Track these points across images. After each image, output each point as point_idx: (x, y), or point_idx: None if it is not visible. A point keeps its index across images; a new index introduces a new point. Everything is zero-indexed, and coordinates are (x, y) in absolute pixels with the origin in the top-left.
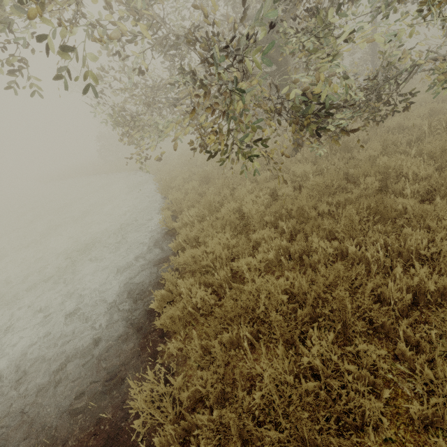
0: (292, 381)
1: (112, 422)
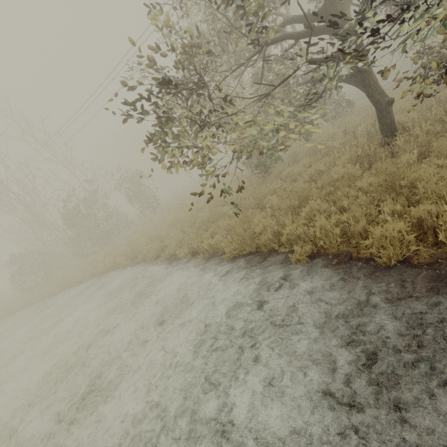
0: None
1: None
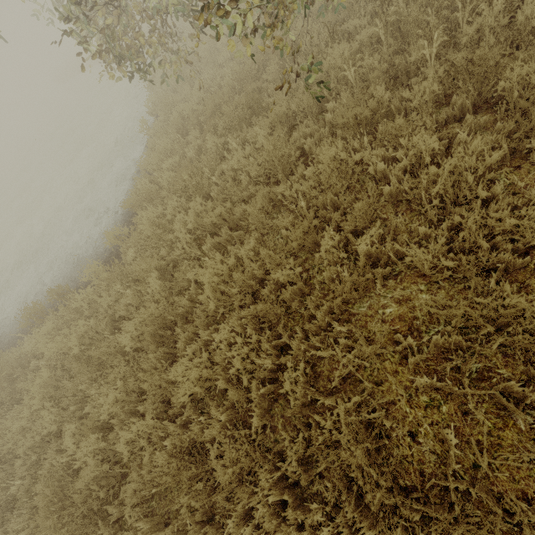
0: (158, 220)
1: (116, 252)
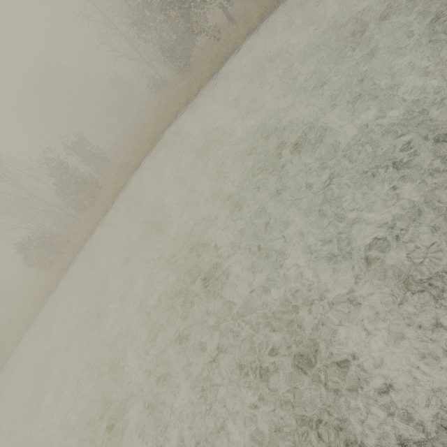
0: None
1: None
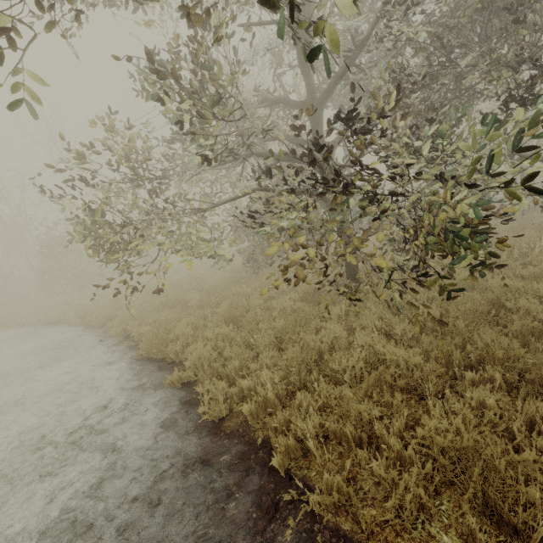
0: None
1: None
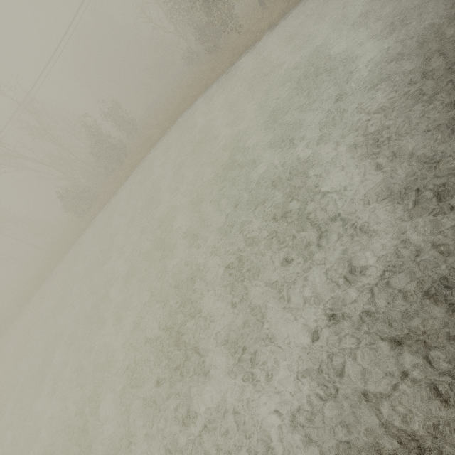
0: None
1: None
